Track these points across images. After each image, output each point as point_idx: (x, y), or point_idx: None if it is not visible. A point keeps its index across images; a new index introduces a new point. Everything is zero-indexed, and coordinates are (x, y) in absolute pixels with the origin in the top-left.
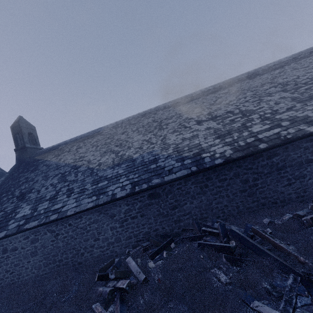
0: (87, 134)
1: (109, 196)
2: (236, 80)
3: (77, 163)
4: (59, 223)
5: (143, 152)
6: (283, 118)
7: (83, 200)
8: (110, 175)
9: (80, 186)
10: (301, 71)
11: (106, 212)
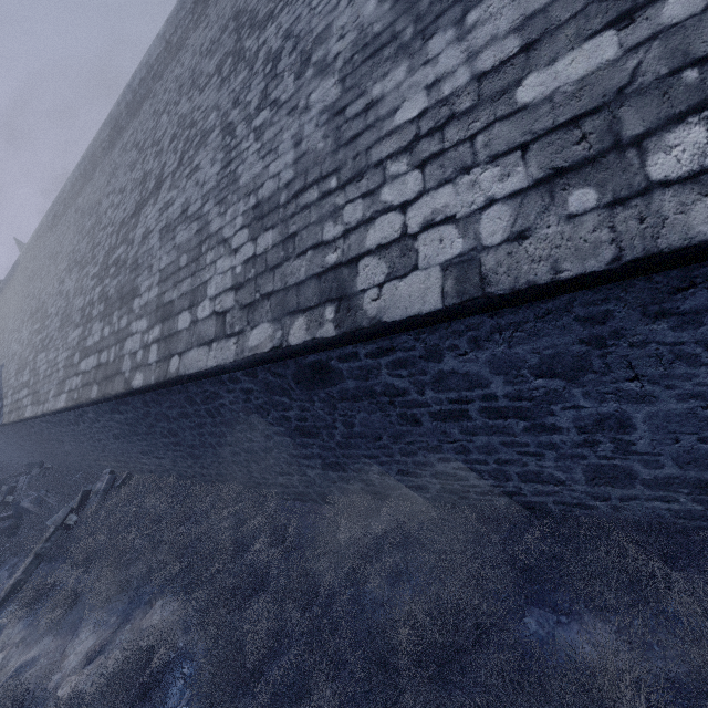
0: (11, 274)
1: None
2: (99, 149)
3: None
4: None
5: (2, 363)
6: (37, 366)
7: None
8: None
9: None
10: (124, 171)
11: None
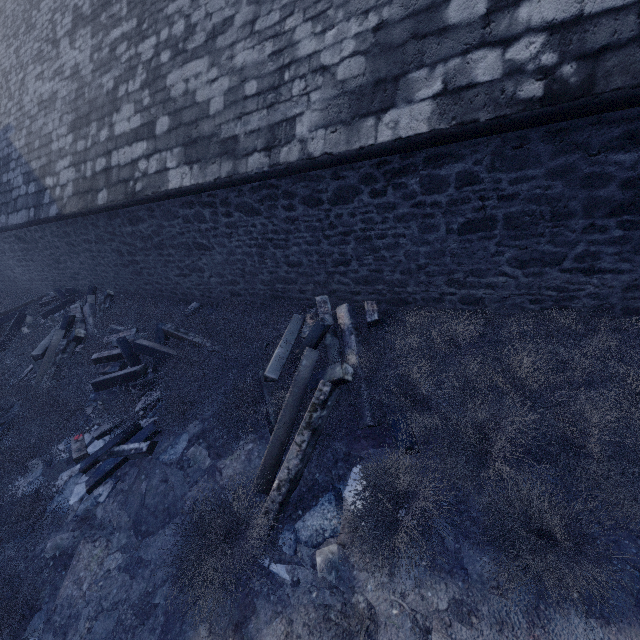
0: None
1: None
2: None
3: None
4: None
5: None
6: (173, 92)
7: None
8: None
9: None
10: None
11: None
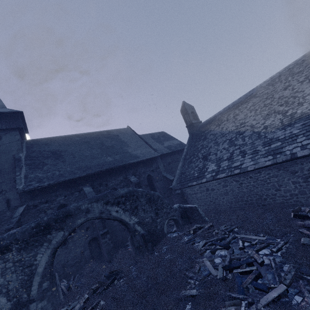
0: (239, 100)
1: (288, 156)
2: None
3: (240, 129)
4: (241, 175)
5: None
6: None
7: (259, 159)
8: (282, 136)
9: (251, 148)
10: None
11: (285, 169)
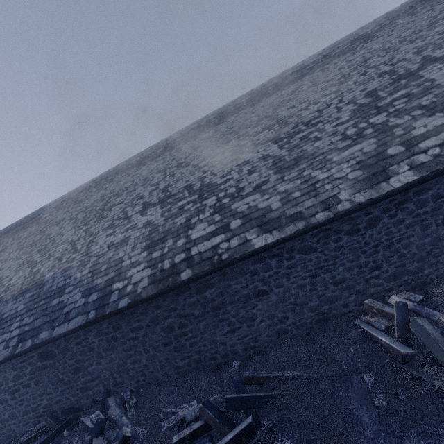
0: (24, 220)
1: None
2: (232, 108)
3: None
4: None
5: (58, 270)
6: (239, 209)
7: None
8: (7, 313)
9: None
10: (318, 91)
11: None
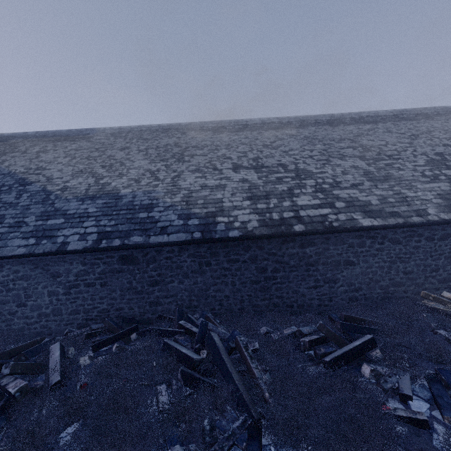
0: (66, 133)
1: (57, 245)
2: (313, 121)
3: (29, 175)
4: None
5: (138, 189)
6: (341, 196)
7: (12, 240)
8: (73, 211)
9: (17, 216)
10: (394, 137)
11: (46, 268)
